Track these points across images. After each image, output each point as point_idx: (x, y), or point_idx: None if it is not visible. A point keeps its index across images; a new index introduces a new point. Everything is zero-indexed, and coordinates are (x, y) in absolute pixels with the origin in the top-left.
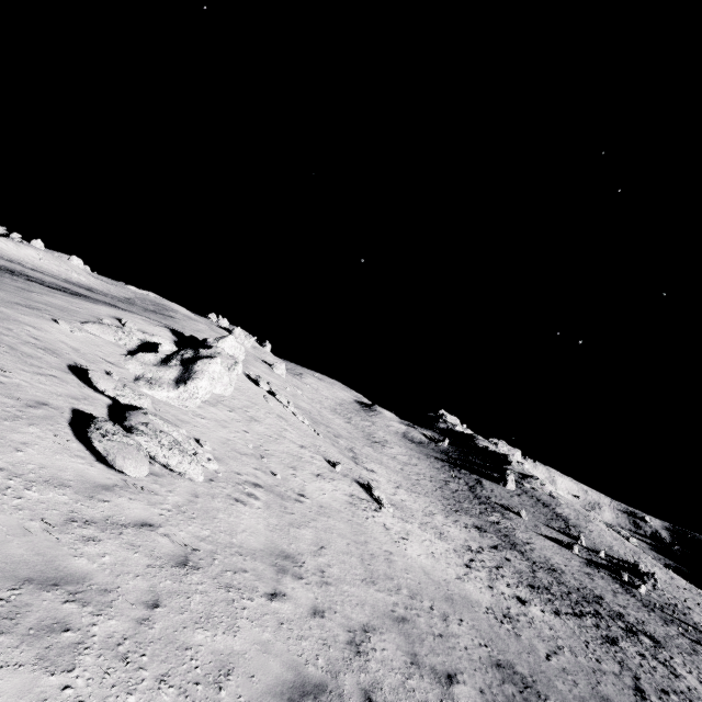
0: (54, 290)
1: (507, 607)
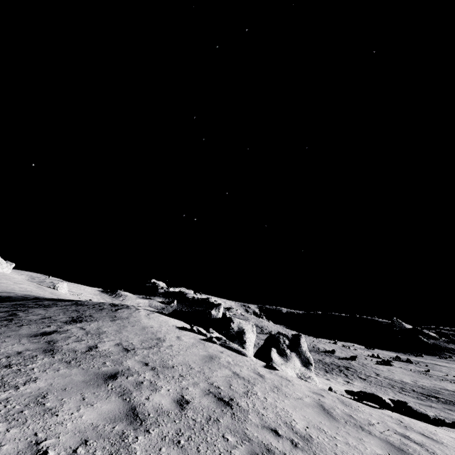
0: (94, 322)
1: (362, 389)
